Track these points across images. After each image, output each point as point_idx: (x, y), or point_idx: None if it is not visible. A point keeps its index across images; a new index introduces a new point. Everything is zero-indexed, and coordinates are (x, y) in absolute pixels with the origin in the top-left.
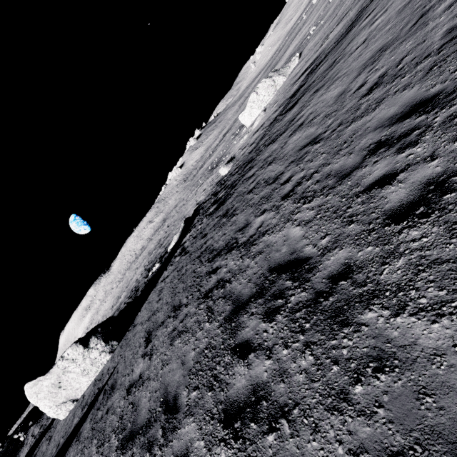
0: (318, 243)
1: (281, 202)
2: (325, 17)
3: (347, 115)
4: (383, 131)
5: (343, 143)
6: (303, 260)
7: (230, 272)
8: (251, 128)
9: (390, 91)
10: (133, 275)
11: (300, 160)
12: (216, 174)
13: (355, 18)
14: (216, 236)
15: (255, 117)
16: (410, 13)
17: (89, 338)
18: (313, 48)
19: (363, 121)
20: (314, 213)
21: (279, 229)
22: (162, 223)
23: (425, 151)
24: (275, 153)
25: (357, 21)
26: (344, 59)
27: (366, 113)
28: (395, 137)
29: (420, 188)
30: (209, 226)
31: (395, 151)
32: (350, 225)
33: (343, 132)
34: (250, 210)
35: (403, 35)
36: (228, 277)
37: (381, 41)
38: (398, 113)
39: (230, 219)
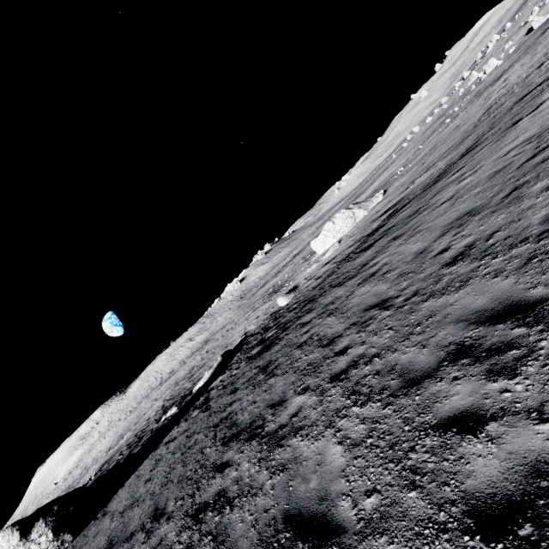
0: (360, 500)
1: (329, 384)
2: (414, 161)
3: (425, 283)
4: (468, 329)
5: (416, 323)
6: (332, 528)
7: (238, 483)
8: (322, 257)
9: (478, 271)
10: (149, 408)
11: (363, 326)
12: (274, 301)
13: (443, 170)
14: (244, 400)
15: (329, 246)
16: (501, 182)
17: (35, 522)
18: (399, 188)
19: (443, 301)
20: (364, 432)
21: (316, 435)
22: (202, 345)
23: (528, 394)
24: (339, 301)
25: (445, 174)
26: (428, 211)
27: (448, 290)
28: (483, 346)
29: (523, 472)
30: (243, 378)
31: (484, 372)
32: (410, 490)
33: (417, 307)
34: (293, 377)
35: (494, 204)
36: (233, 493)
37: (469, 204)
38: (488, 309)
39: (267, 379)
